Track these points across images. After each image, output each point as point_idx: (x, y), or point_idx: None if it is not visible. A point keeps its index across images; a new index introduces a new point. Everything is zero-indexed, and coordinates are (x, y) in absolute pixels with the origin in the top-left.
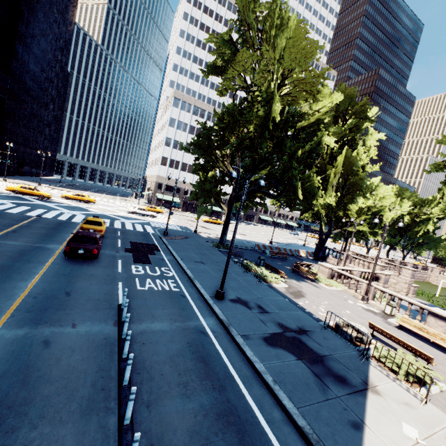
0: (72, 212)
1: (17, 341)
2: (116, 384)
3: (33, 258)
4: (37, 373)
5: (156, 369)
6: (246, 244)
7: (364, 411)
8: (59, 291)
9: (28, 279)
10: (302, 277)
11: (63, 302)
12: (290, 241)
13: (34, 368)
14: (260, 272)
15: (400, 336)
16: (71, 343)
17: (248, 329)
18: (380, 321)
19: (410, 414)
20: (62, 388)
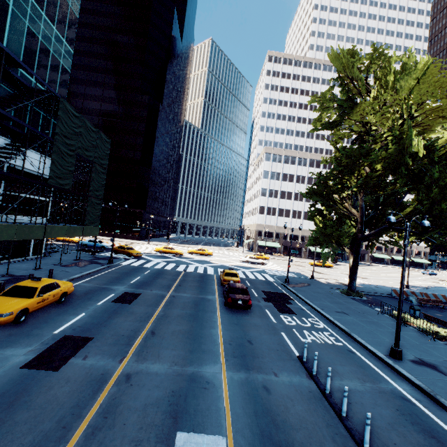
0: (202, 265)
1: (244, 383)
2: (354, 444)
3: (205, 308)
4: (278, 417)
5: (384, 436)
6: (377, 290)
7: None
8: (242, 339)
9: (215, 327)
10: None
11: (252, 350)
12: (431, 283)
13: (273, 412)
14: (429, 327)
15: None
16: (285, 391)
17: None
18: None
19: None
20: (308, 437)
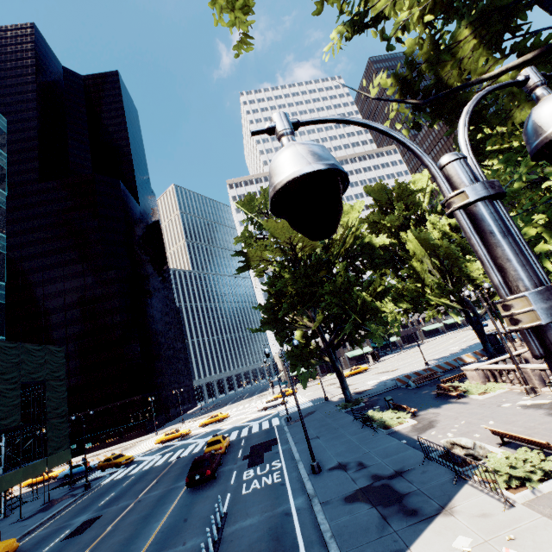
0: (205, 439)
1: None
2: None
3: (167, 499)
4: None
5: None
6: (388, 385)
7: (417, 537)
8: (180, 520)
9: (160, 519)
10: (449, 398)
11: (181, 528)
12: (467, 344)
13: None
14: (370, 421)
15: None
16: None
17: (332, 494)
18: (538, 416)
19: (478, 525)
20: None
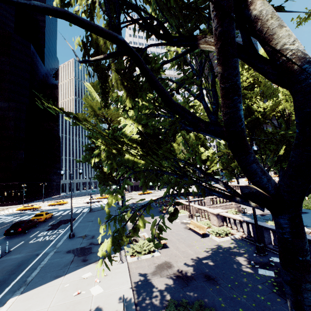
0: None
1: None
2: None
3: None
4: None
5: None
6: None
7: (74, 271)
8: None
9: None
10: (163, 213)
11: None
12: None
13: None
14: None
15: (180, 233)
16: None
17: (65, 248)
18: (181, 228)
19: (102, 269)
20: None
